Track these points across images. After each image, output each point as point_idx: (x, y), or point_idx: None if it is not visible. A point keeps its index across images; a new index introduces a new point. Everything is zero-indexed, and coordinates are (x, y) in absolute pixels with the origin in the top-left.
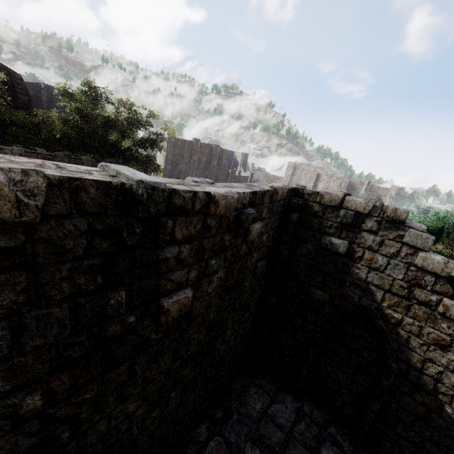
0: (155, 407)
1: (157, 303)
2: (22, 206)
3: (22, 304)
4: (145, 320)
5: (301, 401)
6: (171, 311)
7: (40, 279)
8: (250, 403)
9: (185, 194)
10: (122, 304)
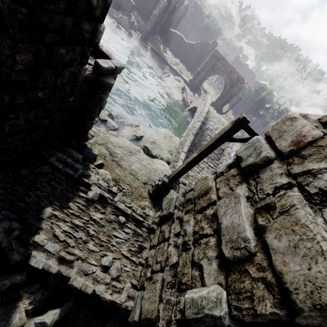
0: None
1: None
2: None
3: None
4: None
5: None
6: None
7: None
8: None
9: None
10: None
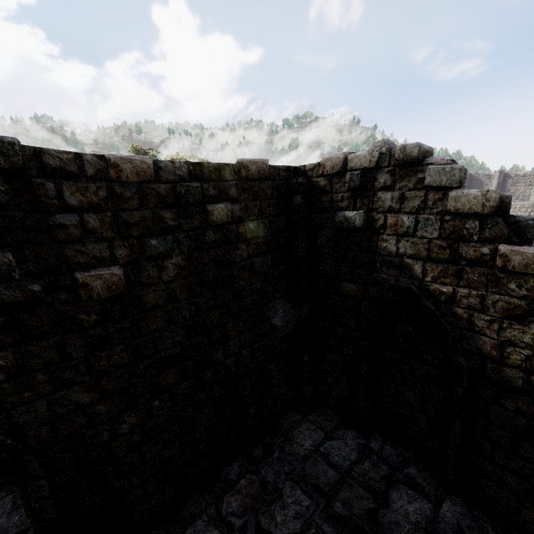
0: (128, 411)
1: (71, 276)
2: None
3: None
4: (59, 293)
5: (368, 437)
6: (93, 287)
7: None
8: (298, 440)
9: (61, 154)
10: (14, 268)
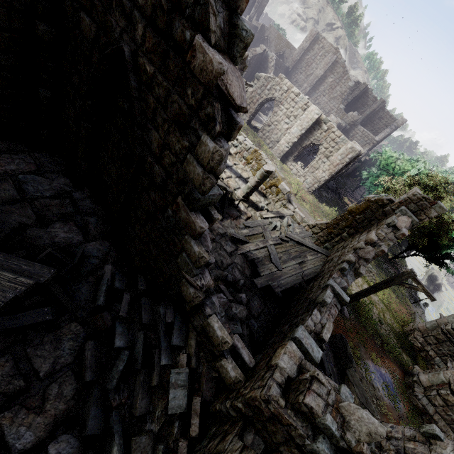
0: None
1: None
2: None
3: None
4: None
5: (76, 189)
6: None
7: None
8: (2, 161)
9: None
10: None
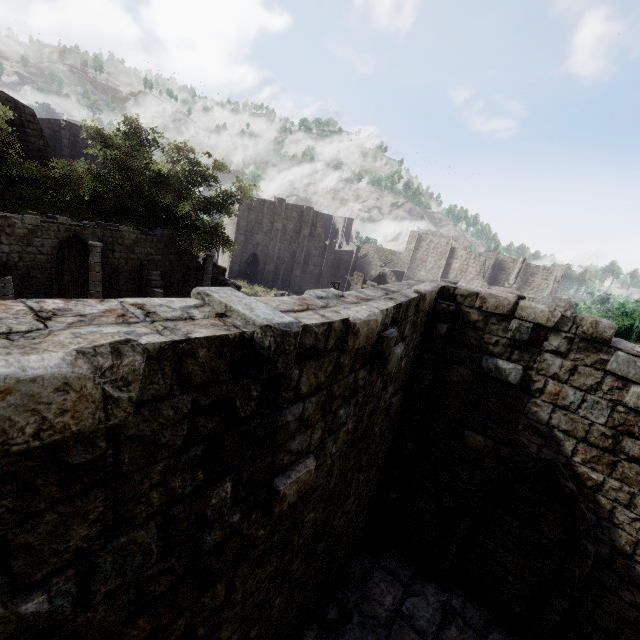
0: (254, 625)
1: (269, 486)
2: (110, 404)
3: (95, 538)
4: (252, 514)
5: (448, 593)
6: (287, 496)
7: (121, 496)
8: (376, 596)
9: (318, 328)
10: (226, 501)
